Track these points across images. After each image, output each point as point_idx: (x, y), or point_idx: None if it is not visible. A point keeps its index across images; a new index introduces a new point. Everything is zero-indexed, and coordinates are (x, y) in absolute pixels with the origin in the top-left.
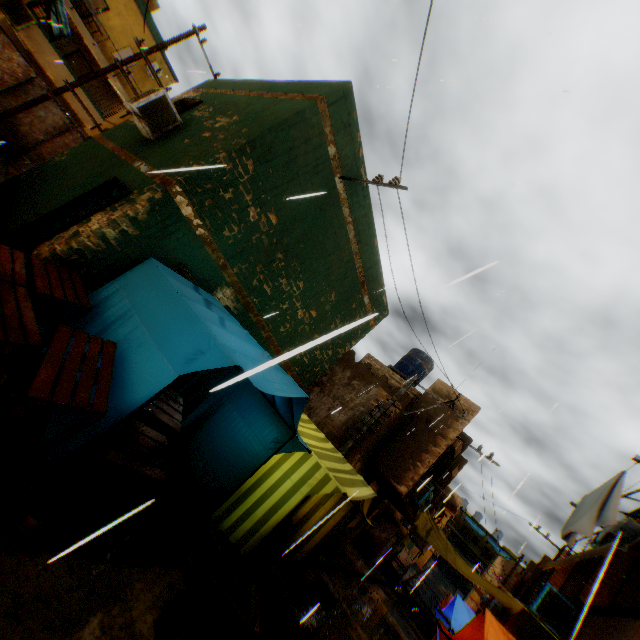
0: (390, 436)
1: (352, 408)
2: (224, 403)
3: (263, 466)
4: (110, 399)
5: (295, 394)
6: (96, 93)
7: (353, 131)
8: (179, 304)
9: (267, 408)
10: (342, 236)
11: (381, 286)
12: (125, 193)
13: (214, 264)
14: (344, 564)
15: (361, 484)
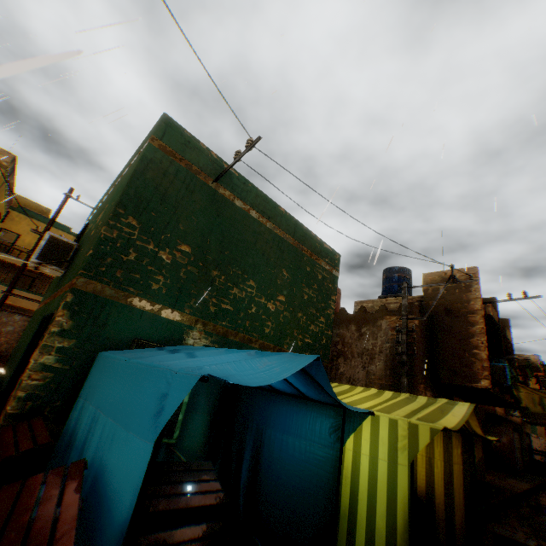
0: (430, 349)
1: (380, 351)
2: (262, 433)
3: (344, 466)
4: (101, 534)
5: (302, 363)
6: (45, 289)
7: (195, 144)
8: (130, 369)
9: (301, 405)
10: (252, 223)
11: (315, 239)
12: (48, 319)
13: (165, 319)
14: (501, 497)
15: (449, 406)
